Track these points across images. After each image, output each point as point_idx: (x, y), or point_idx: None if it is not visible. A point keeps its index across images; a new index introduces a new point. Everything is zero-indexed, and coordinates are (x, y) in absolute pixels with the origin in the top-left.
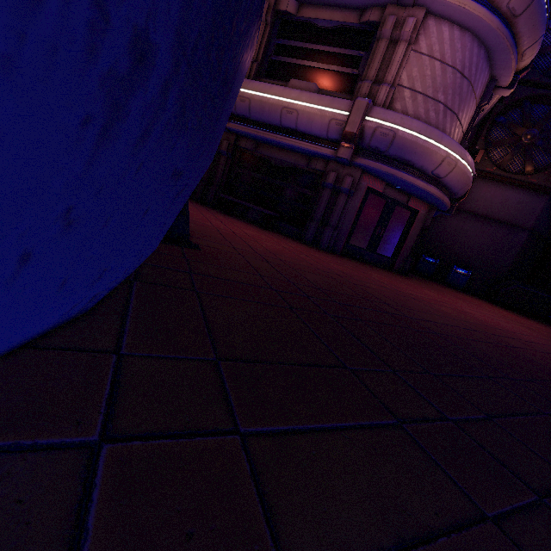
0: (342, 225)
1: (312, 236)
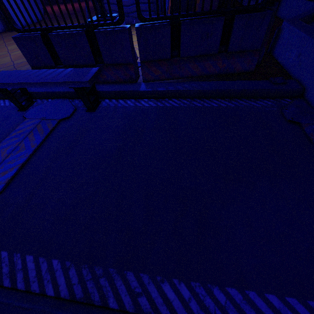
0: None
1: None
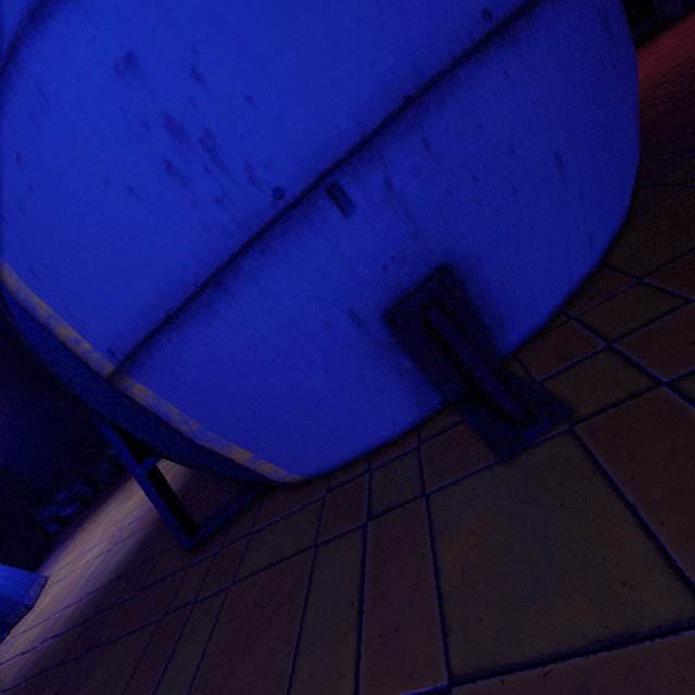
0: None
1: (677, 2)
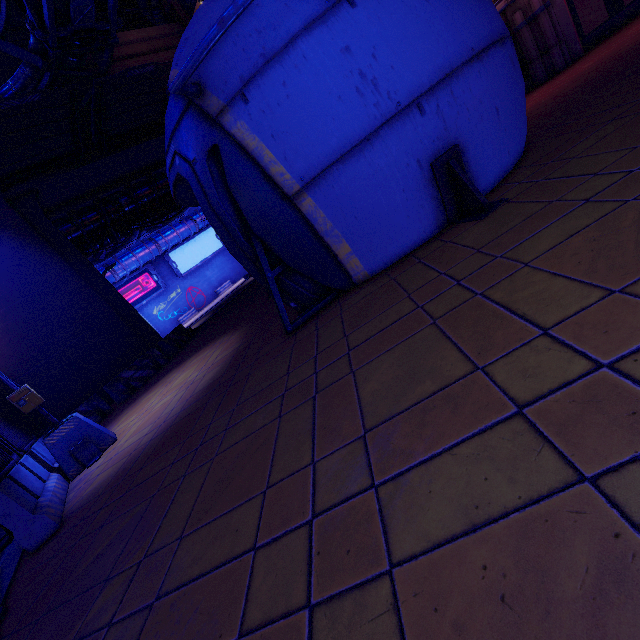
0: (563, 34)
1: (543, 72)
